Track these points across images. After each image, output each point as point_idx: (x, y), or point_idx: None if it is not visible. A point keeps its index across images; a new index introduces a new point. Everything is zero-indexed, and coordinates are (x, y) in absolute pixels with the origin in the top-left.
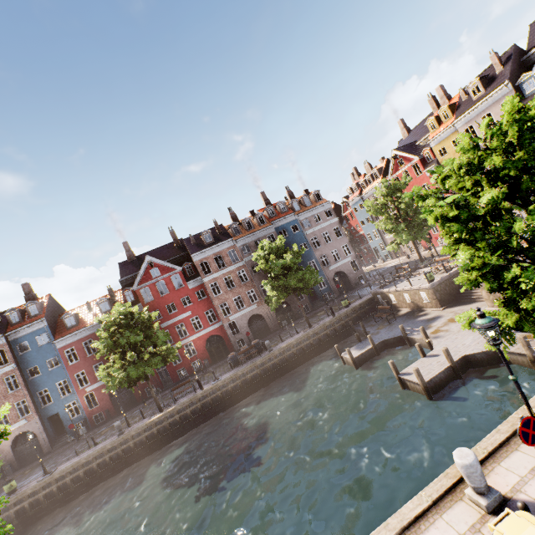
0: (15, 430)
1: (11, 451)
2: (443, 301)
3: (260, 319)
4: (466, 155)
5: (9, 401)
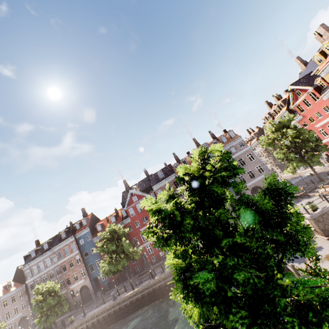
0: (80, 283)
1: (80, 294)
2: (327, 231)
3: None
4: (168, 204)
5: (77, 269)
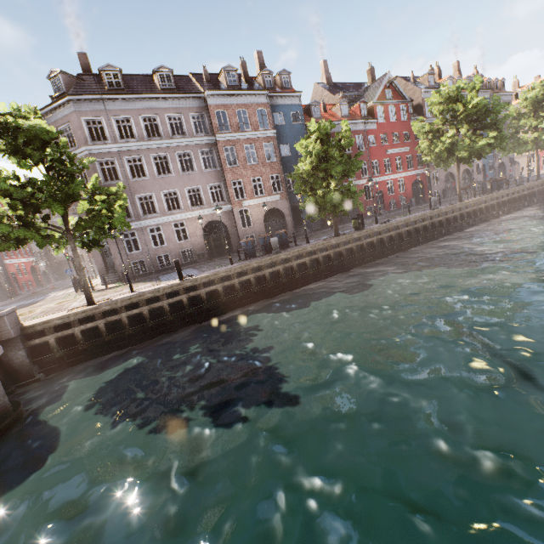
0: (268, 203)
1: (262, 224)
2: None
3: (450, 179)
4: None
5: (265, 171)
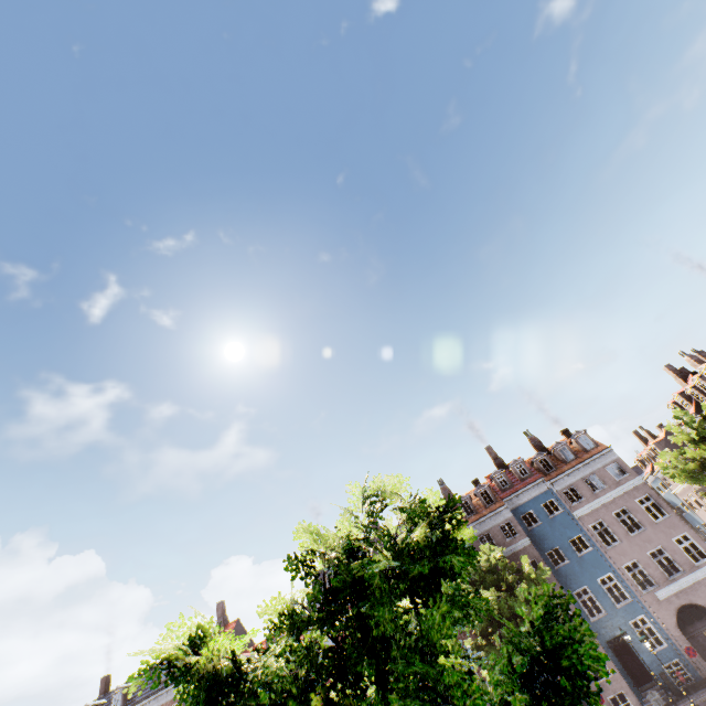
0: None
1: None
2: None
3: None
4: (282, 640)
5: None
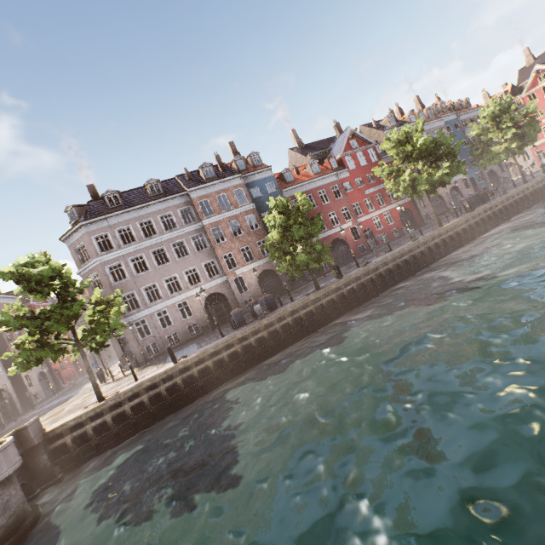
0: (259, 266)
1: (258, 286)
2: None
3: (439, 200)
4: None
5: (252, 239)
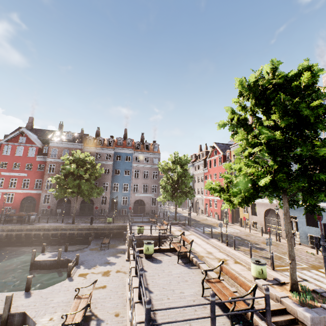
0: None
1: None
2: None
3: (68, 203)
4: None
5: None
